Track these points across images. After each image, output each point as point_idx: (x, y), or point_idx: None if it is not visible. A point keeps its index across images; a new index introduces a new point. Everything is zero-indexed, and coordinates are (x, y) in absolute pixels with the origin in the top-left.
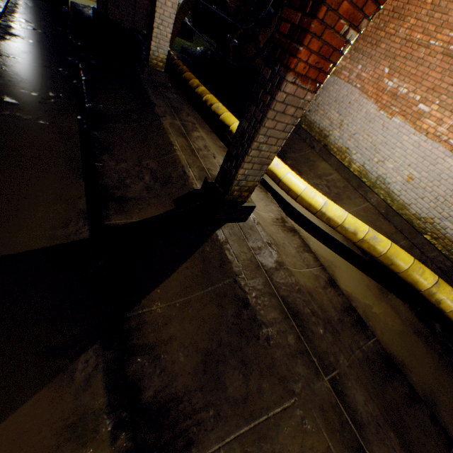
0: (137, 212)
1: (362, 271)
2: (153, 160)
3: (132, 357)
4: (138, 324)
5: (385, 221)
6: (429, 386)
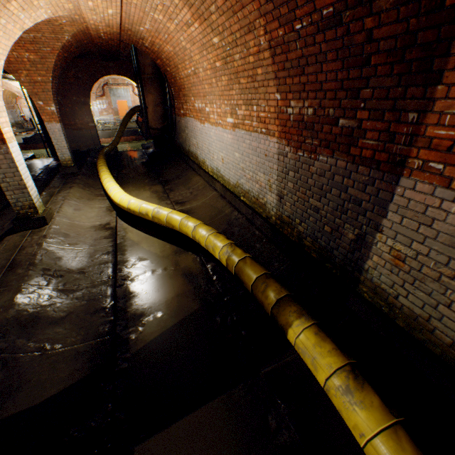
0: None
1: (169, 242)
2: None
3: None
4: None
5: (222, 200)
6: (150, 307)
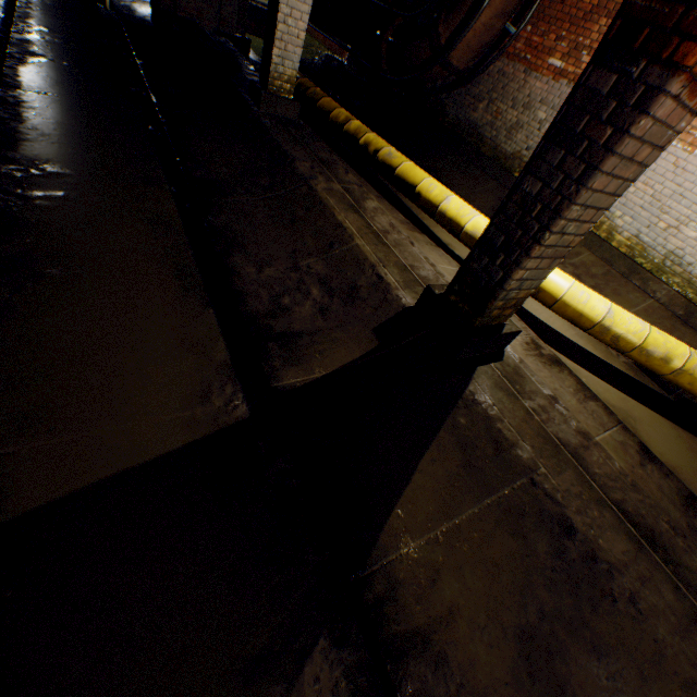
0: (318, 359)
1: (673, 422)
2: (316, 257)
3: (400, 664)
4: (387, 589)
5: (687, 329)
6: None
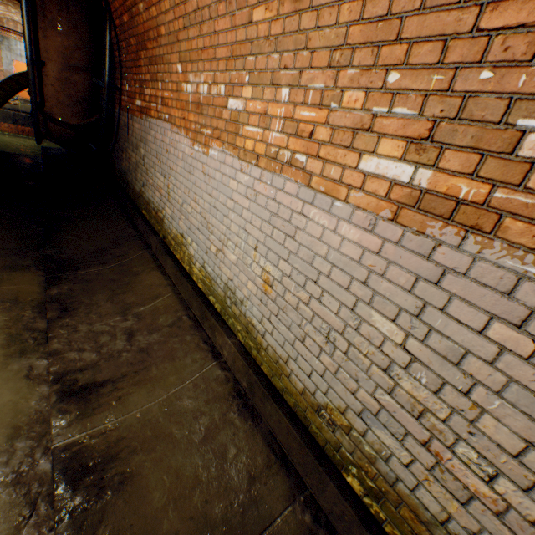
0: None
1: None
2: None
3: None
4: None
5: (244, 420)
6: None
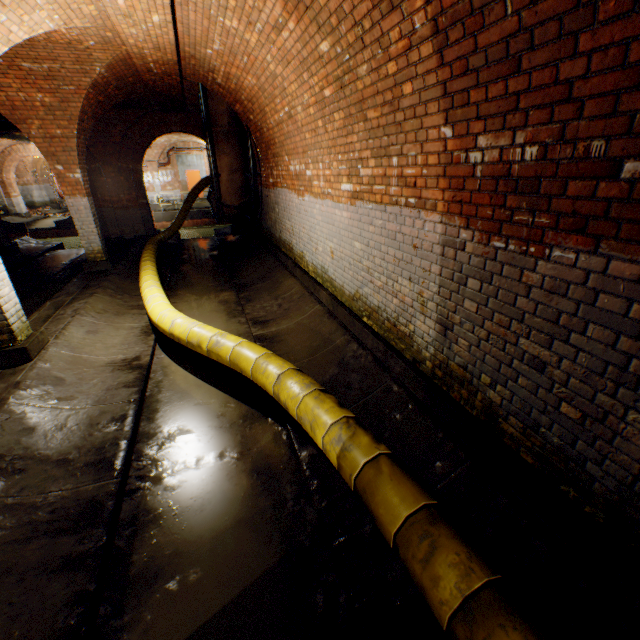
0: None
1: (235, 397)
2: None
3: None
4: None
5: (329, 319)
6: (179, 553)
